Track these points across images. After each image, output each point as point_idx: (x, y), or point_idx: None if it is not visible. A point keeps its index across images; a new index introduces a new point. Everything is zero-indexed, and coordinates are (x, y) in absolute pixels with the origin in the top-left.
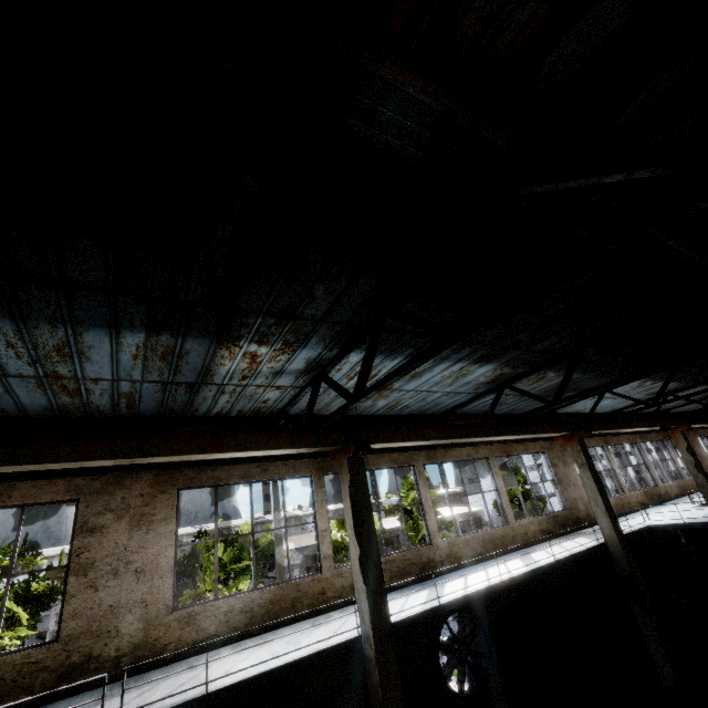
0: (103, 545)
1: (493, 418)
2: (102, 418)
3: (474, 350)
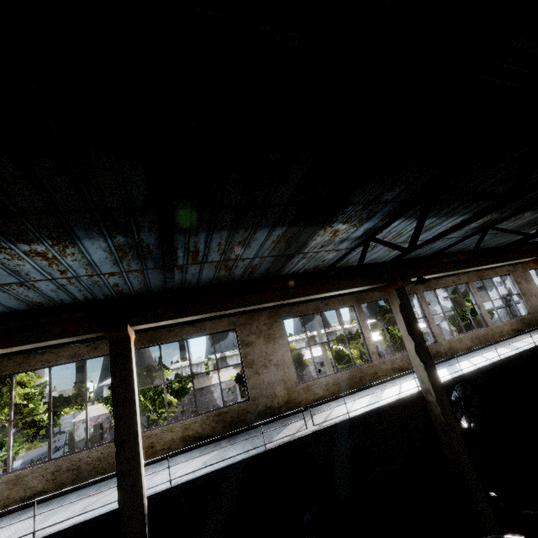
0: (255, 352)
1: (468, 254)
2: (232, 282)
3: (478, 205)
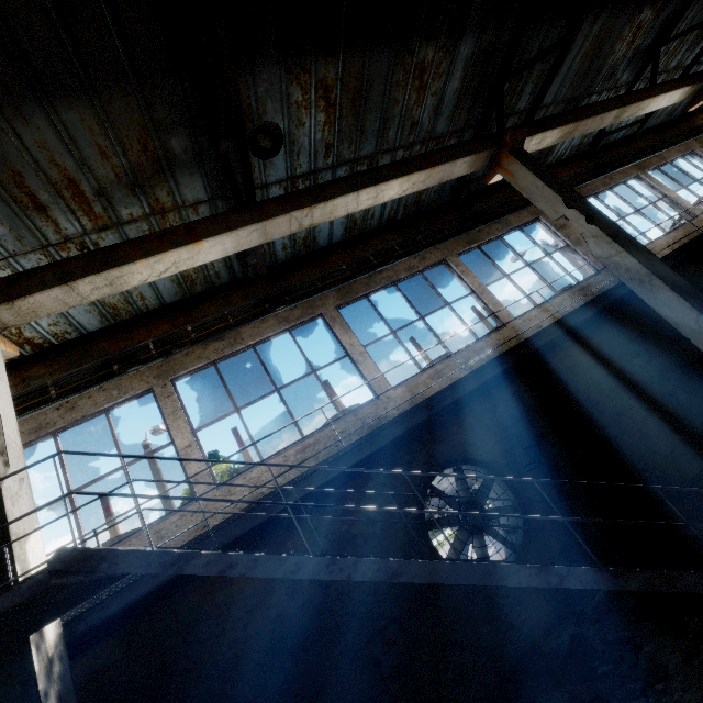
0: (574, 232)
1: None
2: (506, 181)
3: None
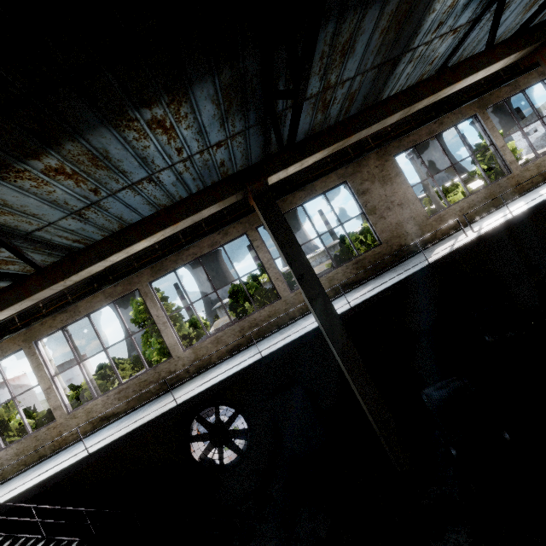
0: (374, 198)
1: None
2: None
3: None
